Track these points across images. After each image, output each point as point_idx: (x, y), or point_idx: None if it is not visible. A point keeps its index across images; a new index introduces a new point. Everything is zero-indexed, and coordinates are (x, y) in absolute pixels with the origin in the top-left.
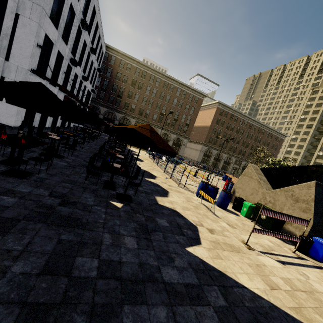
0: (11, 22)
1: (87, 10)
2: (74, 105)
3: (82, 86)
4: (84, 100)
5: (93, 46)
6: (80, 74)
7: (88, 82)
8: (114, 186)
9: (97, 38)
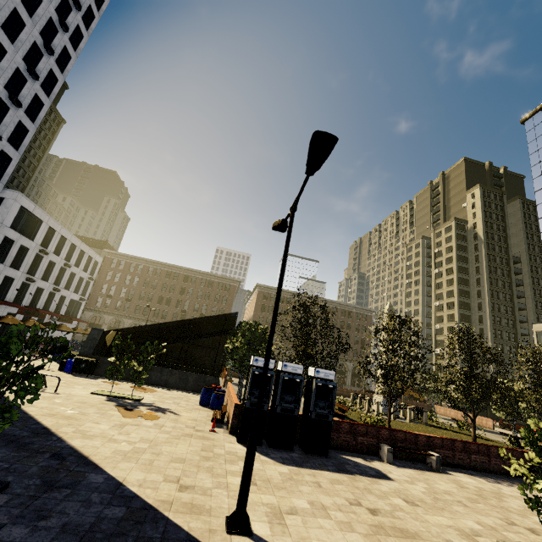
0: None
1: (51, 241)
2: None
3: (56, 296)
4: (64, 310)
5: (70, 262)
6: (49, 287)
7: (70, 291)
8: None
9: (77, 254)
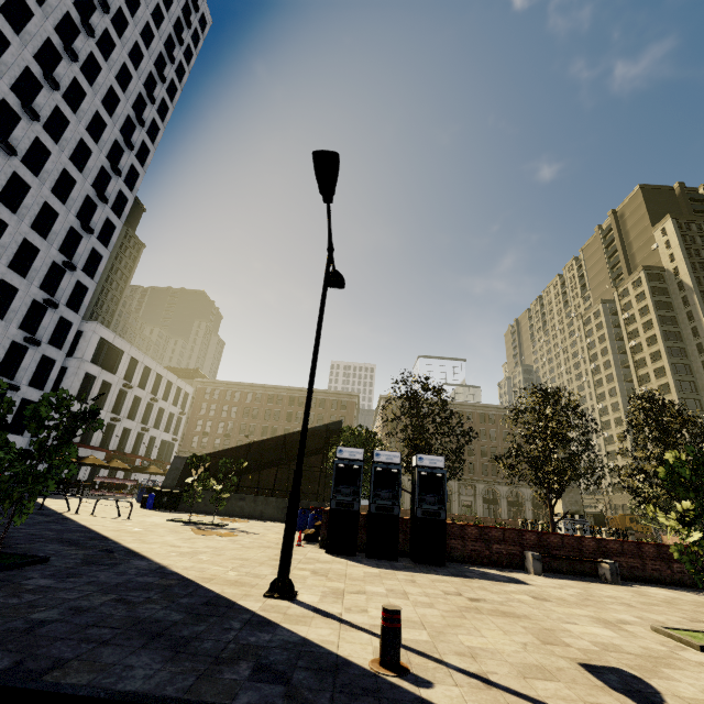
0: None
1: (134, 373)
2: None
3: (145, 438)
4: (155, 454)
5: (157, 395)
6: (136, 427)
7: (160, 431)
8: None
9: (164, 386)
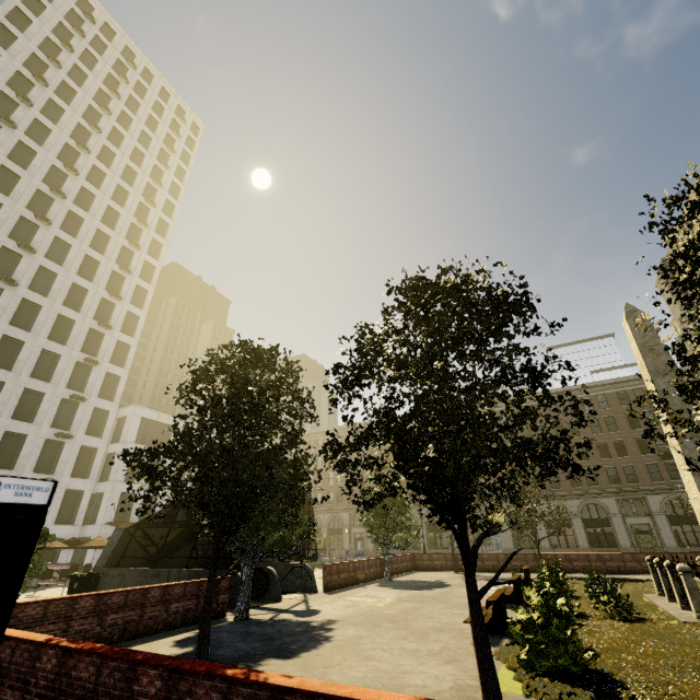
0: (88, 503)
1: None
2: (71, 539)
3: None
4: None
5: None
6: None
7: None
8: (42, 585)
9: None
